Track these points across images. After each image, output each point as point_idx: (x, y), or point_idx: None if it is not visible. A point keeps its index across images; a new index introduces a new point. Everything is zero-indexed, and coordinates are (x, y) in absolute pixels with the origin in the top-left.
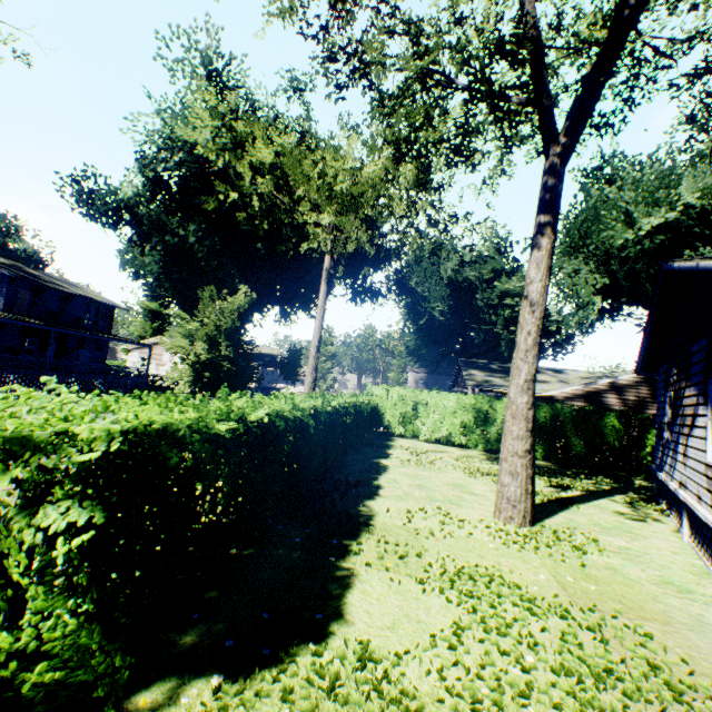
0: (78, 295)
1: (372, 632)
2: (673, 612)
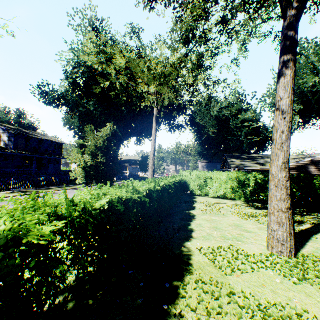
0: (45, 139)
1: None
2: None
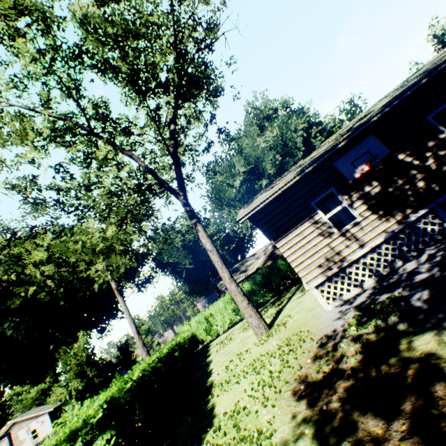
0: None
1: (227, 408)
2: (308, 318)
